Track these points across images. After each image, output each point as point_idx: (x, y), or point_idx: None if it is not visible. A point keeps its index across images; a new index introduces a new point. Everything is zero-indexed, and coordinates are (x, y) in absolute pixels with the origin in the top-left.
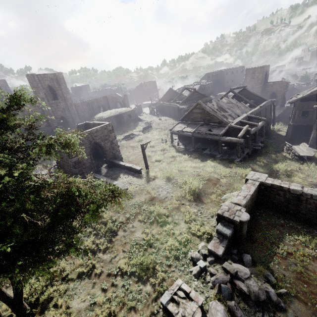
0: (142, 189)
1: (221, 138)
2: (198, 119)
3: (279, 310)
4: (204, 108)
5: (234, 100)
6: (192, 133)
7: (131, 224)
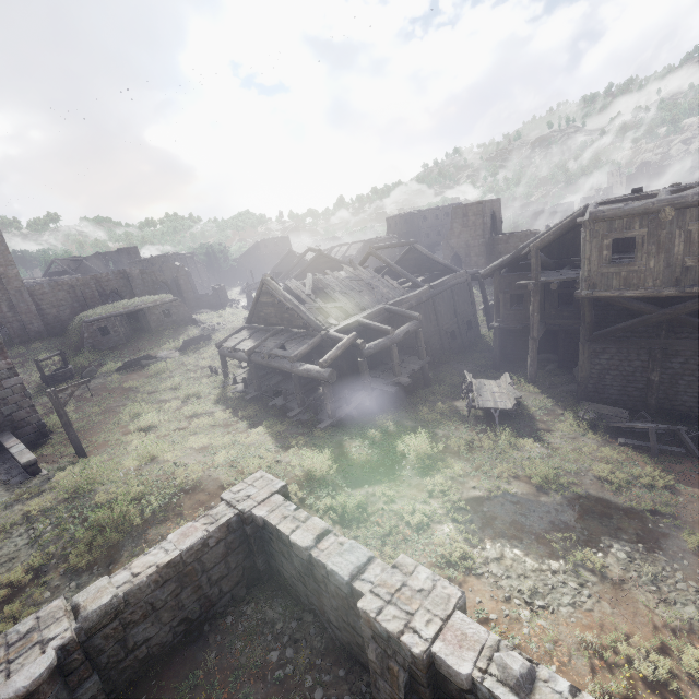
0: None
1: (293, 366)
2: (273, 319)
3: None
4: (273, 292)
5: (367, 273)
6: (247, 355)
7: None
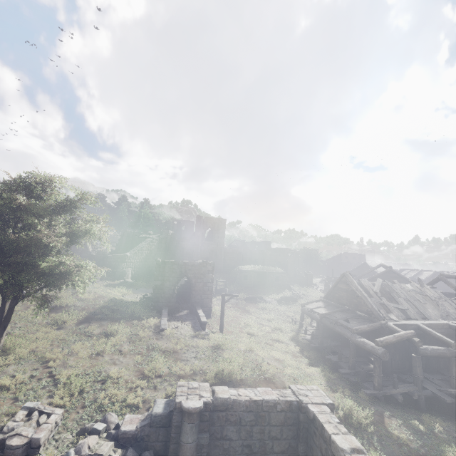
0: (177, 338)
1: (352, 336)
2: (344, 301)
3: None
4: (349, 283)
5: (434, 292)
6: (320, 317)
7: (123, 357)
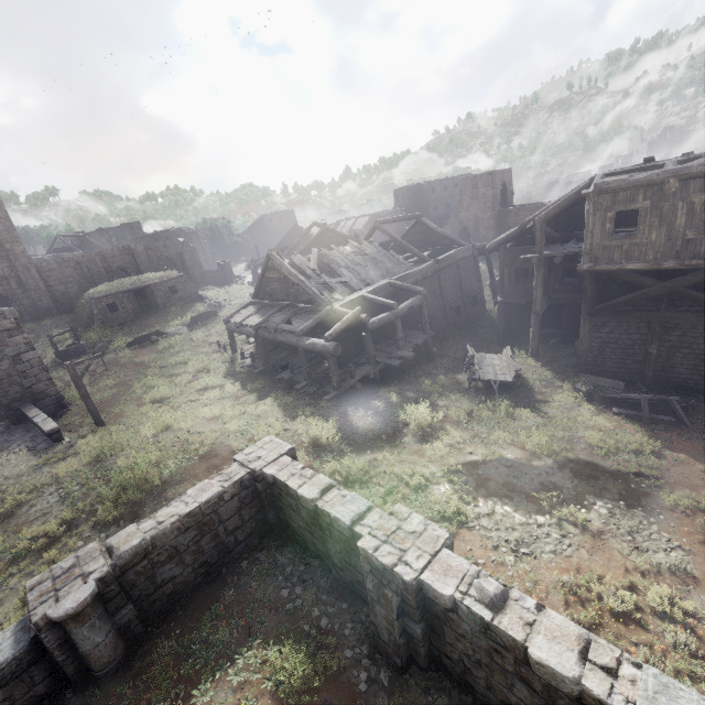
0: None
1: (299, 341)
2: (279, 295)
3: None
4: (279, 267)
5: (373, 248)
6: (254, 330)
7: None
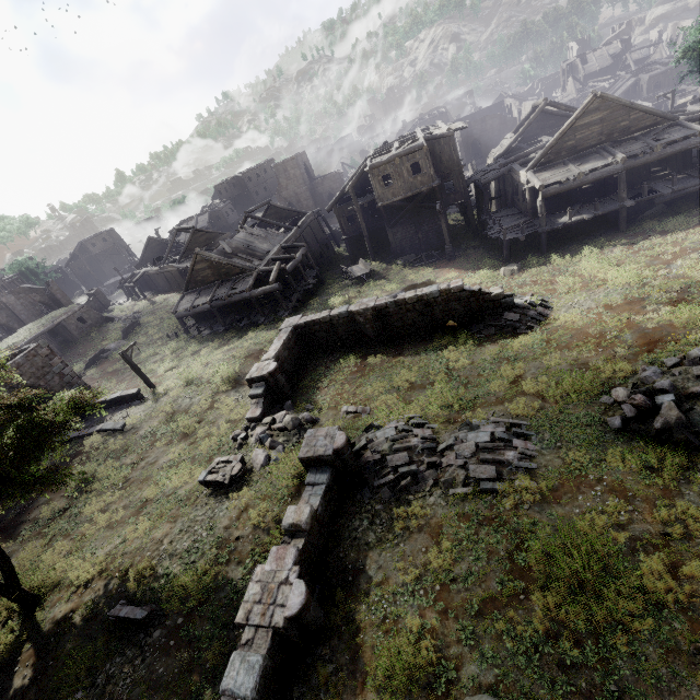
0: (151, 414)
1: (251, 294)
2: (211, 278)
3: (315, 425)
4: (209, 258)
5: (256, 230)
6: (210, 304)
7: (148, 458)
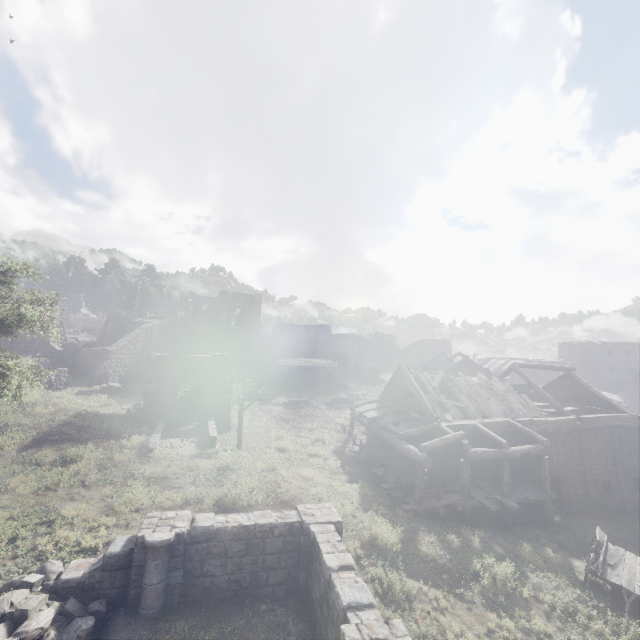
0: (170, 460)
1: (398, 442)
2: (399, 400)
3: None
4: (404, 377)
5: (502, 385)
6: (368, 422)
7: (87, 490)
